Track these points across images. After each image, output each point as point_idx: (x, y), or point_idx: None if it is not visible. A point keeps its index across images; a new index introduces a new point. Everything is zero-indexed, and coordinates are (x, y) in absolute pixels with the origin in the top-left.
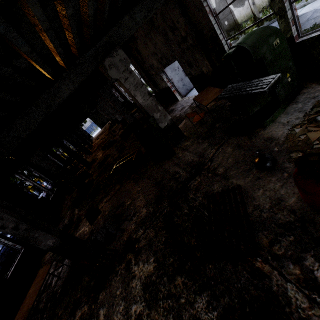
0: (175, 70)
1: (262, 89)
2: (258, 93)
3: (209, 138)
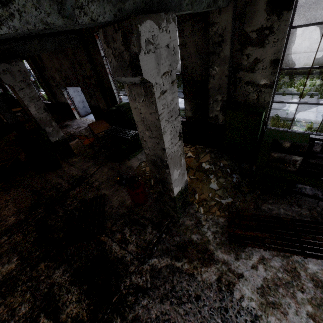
0: (78, 91)
1: (127, 137)
2: (126, 138)
3: (94, 159)
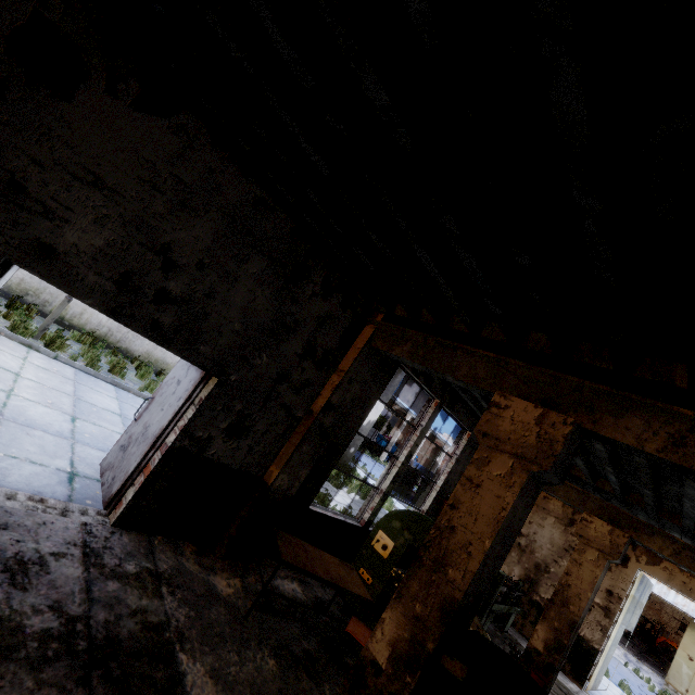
0: None
1: None
2: None
3: None
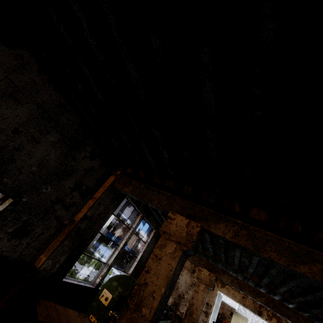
0: None
1: None
2: None
3: None
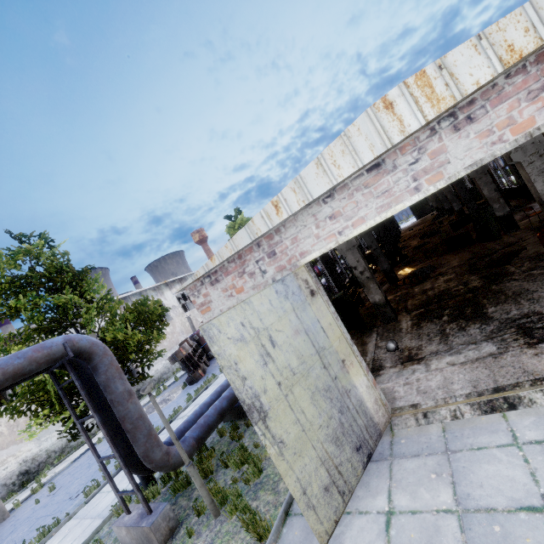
0: None
1: None
2: None
3: (536, 230)
